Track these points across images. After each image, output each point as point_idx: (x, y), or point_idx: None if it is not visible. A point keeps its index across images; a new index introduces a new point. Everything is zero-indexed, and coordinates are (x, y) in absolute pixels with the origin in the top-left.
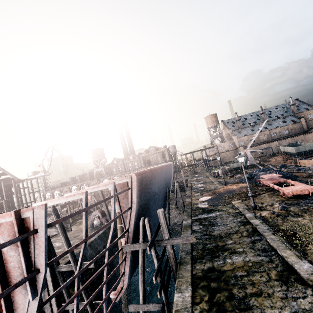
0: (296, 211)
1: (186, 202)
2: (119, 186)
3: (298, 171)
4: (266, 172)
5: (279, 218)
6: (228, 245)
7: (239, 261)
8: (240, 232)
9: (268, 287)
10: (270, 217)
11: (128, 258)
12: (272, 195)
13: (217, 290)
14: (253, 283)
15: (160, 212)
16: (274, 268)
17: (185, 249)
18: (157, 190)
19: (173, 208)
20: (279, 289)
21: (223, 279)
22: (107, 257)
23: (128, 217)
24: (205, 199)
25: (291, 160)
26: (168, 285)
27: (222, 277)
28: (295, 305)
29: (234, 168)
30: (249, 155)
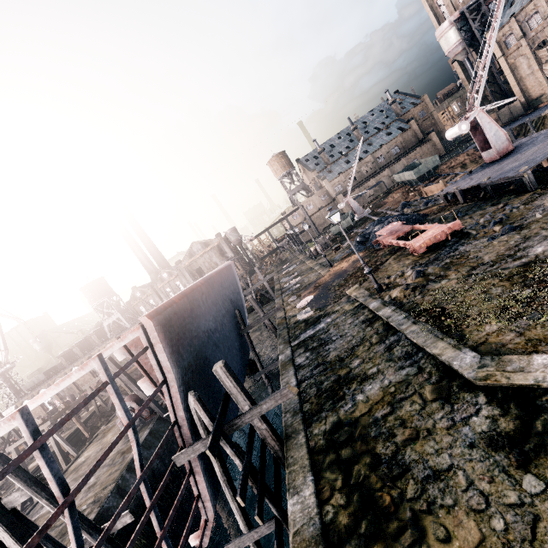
0: (437, 271)
1: (278, 320)
2: (135, 346)
3: (426, 206)
4: (383, 224)
5: (416, 293)
6: (355, 370)
7: (376, 392)
8: (368, 338)
9: (426, 419)
10: (404, 297)
11: (198, 469)
12: (400, 259)
13: (354, 460)
14: (403, 422)
15: (218, 369)
16: (427, 380)
17: (290, 407)
18: (214, 324)
19: (263, 335)
20: (441, 415)
21: (358, 434)
22: (146, 495)
23: (167, 400)
24: (305, 302)
25: (413, 192)
26: (280, 480)
27: (356, 431)
28: (468, 431)
29: (337, 234)
30: (354, 205)
